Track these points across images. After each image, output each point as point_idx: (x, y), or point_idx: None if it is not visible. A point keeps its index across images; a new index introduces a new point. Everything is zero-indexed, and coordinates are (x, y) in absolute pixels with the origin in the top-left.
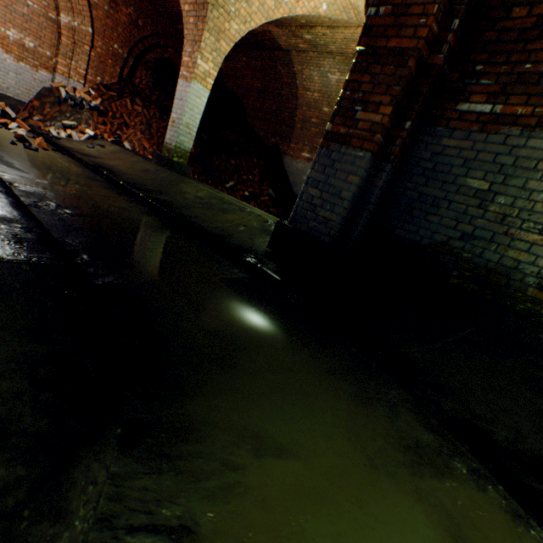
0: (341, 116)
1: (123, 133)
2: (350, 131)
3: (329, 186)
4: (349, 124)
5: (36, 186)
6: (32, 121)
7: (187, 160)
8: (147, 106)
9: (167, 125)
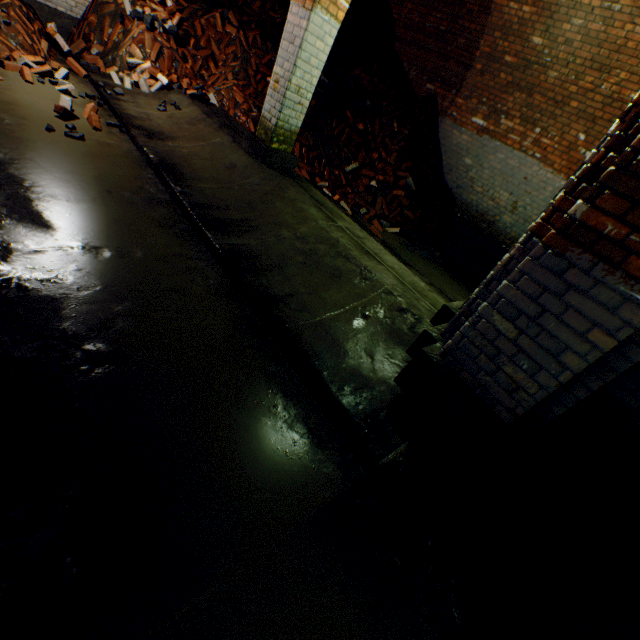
0: (619, 195)
1: (209, 74)
2: (632, 238)
3: (539, 329)
4: (636, 220)
5: (50, 272)
6: (89, 58)
7: (291, 146)
8: (244, 23)
9: (271, 59)
